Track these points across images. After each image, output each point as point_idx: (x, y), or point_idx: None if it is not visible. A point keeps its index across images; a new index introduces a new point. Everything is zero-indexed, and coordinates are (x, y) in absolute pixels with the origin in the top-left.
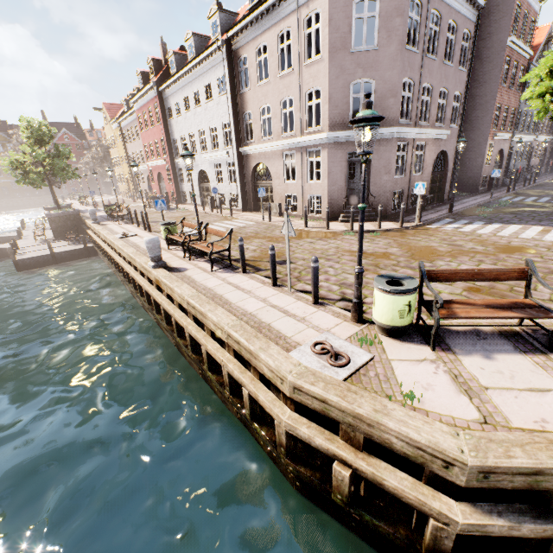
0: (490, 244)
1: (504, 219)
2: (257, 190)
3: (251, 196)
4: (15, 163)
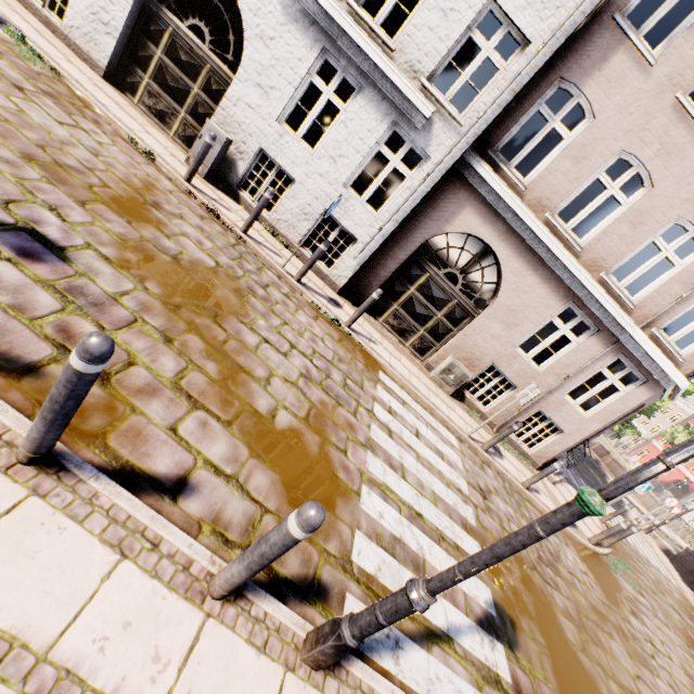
0: (676, 601)
1: (585, 475)
2: (410, 274)
3: (384, 272)
4: None
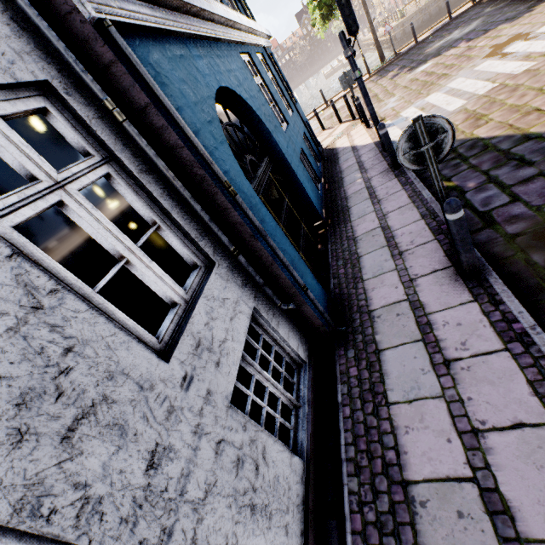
0: None
1: None
2: None
3: None
4: (335, 28)
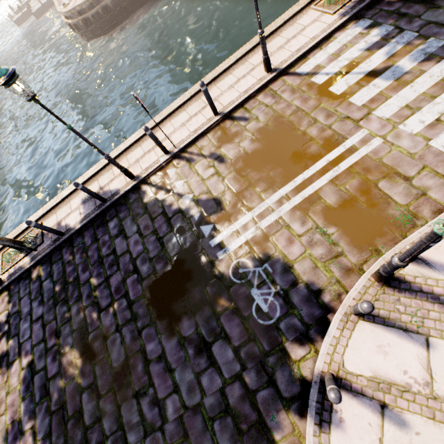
0: None
1: None
2: None
3: None
4: None
